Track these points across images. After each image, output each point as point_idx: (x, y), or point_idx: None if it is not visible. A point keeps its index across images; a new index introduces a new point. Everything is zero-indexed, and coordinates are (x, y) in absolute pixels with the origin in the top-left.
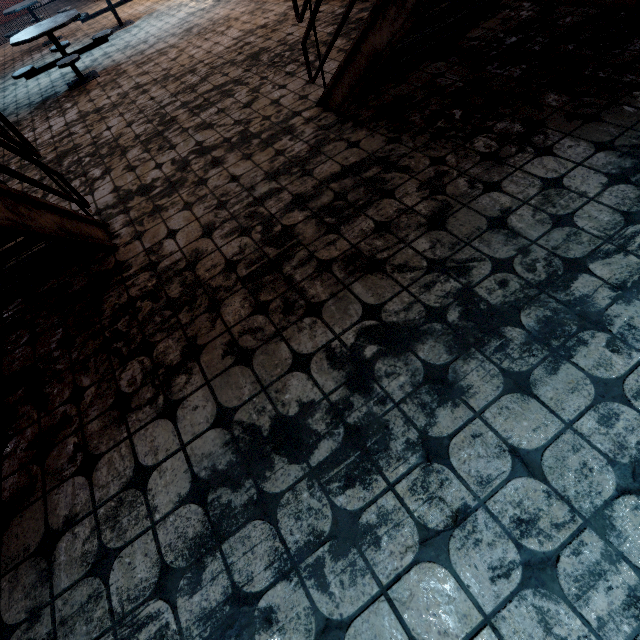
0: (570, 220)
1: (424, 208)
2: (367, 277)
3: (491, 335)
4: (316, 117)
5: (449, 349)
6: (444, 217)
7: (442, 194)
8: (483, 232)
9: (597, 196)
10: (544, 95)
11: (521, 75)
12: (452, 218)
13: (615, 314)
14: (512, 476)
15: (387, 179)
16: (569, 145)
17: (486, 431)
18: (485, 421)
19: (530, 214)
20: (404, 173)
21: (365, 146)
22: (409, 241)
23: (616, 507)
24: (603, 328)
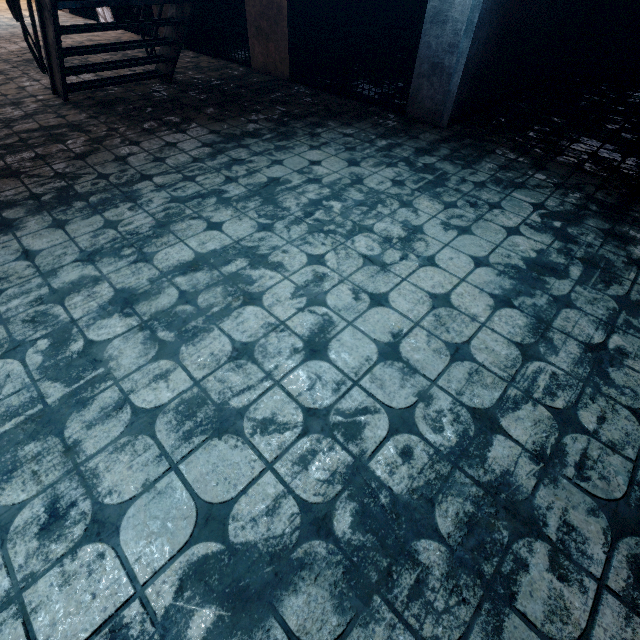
0: (164, 160)
1: (80, 150)
2: (2, 180)
3: (64, 205)
4: (47, 100)
5: (28, 211)
6: (89, 154)
7: (99, 144)
8: (107, 162)
9: (189, 151)
10: (207, 108)
11: (205, 98)
12: (94, 155)
13: (147, 196)
14: (13, 261)
15: (68, 135)
16: (197, 130)
17: (15, 244)
18: (19, 240)
19: (144, 156)
20: (84, 133)
21: (69, 118)
22: (53, 164)
23: (66, 267)
24: (134, 201)
